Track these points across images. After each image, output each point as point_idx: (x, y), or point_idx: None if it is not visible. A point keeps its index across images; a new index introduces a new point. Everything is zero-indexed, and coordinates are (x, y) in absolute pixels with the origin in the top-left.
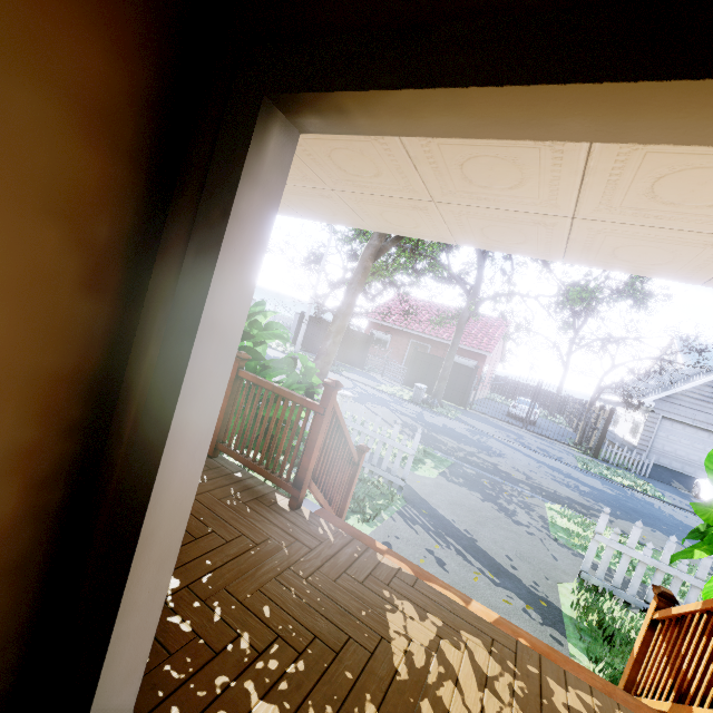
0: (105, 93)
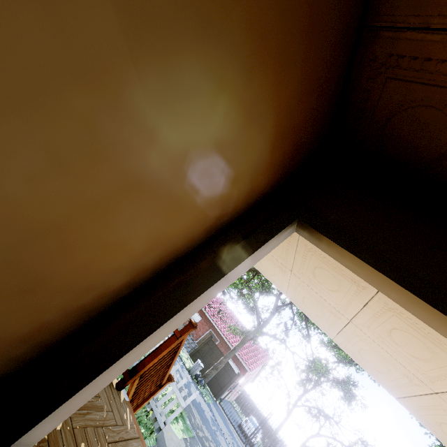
0: (257, 189)
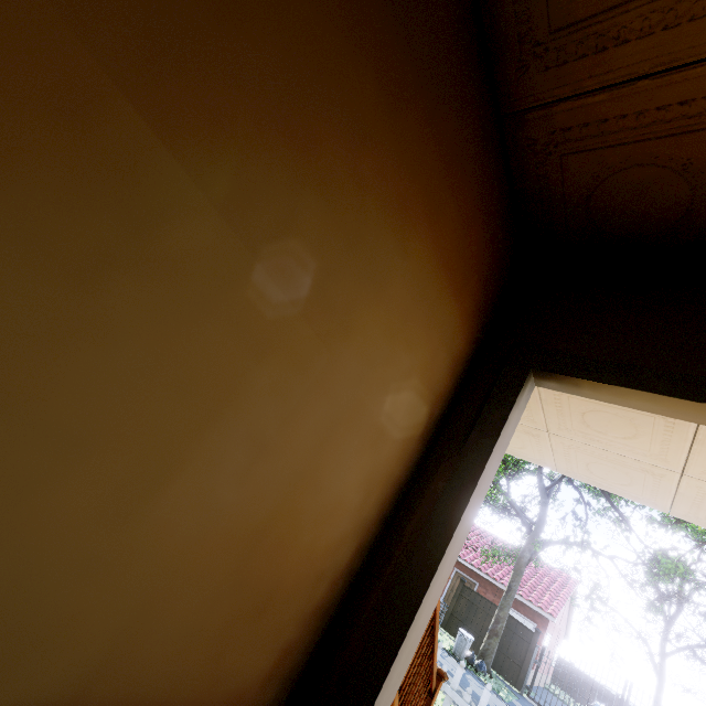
0: (460, 355)
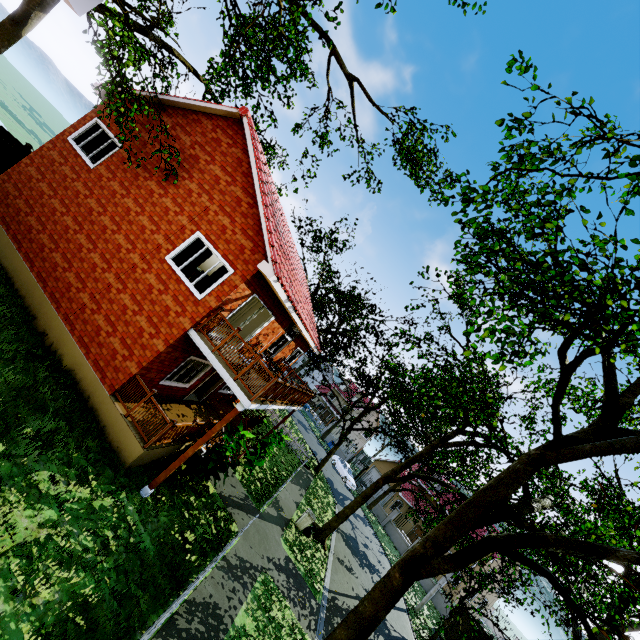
0: None
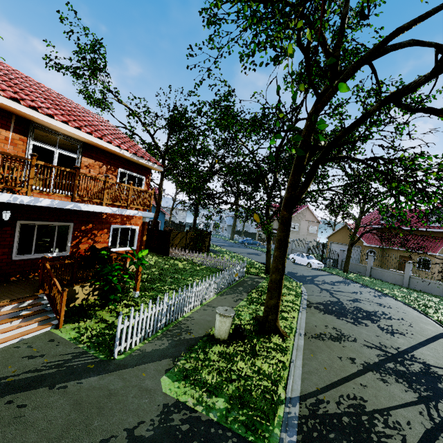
0: None
